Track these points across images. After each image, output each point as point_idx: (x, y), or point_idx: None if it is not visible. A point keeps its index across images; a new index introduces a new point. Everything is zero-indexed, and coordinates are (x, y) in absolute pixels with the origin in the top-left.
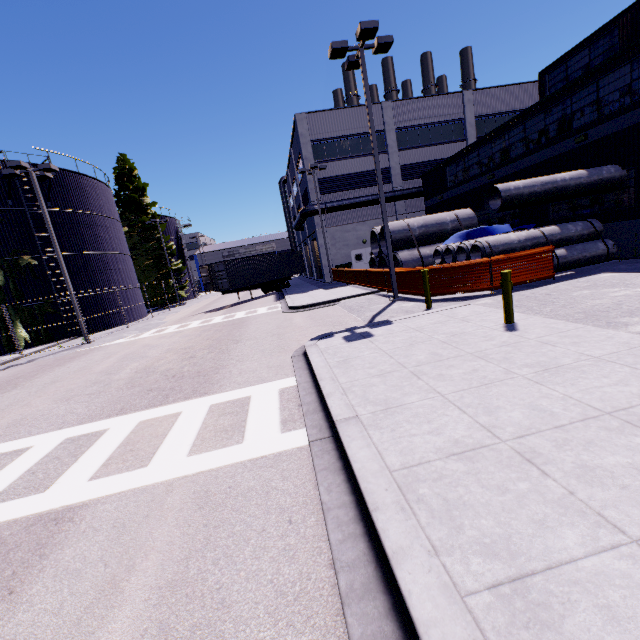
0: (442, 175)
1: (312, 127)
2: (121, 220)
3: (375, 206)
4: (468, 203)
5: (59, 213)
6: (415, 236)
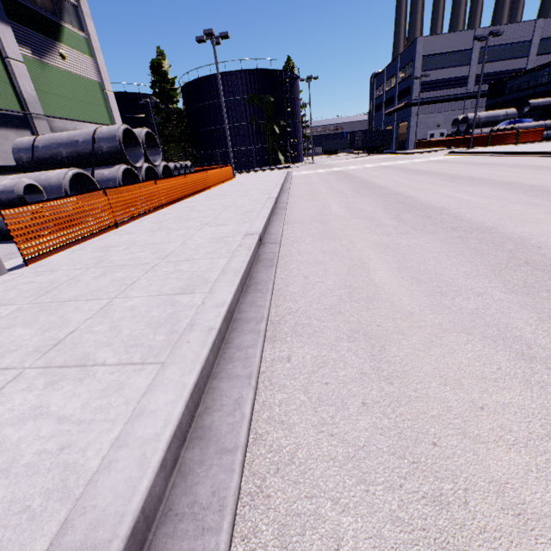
0: (504, 85)
1: (425, 46)
2: None
3: (451, 102)
4: (515, 105)
5: (291, 99)
6: (481, 122)
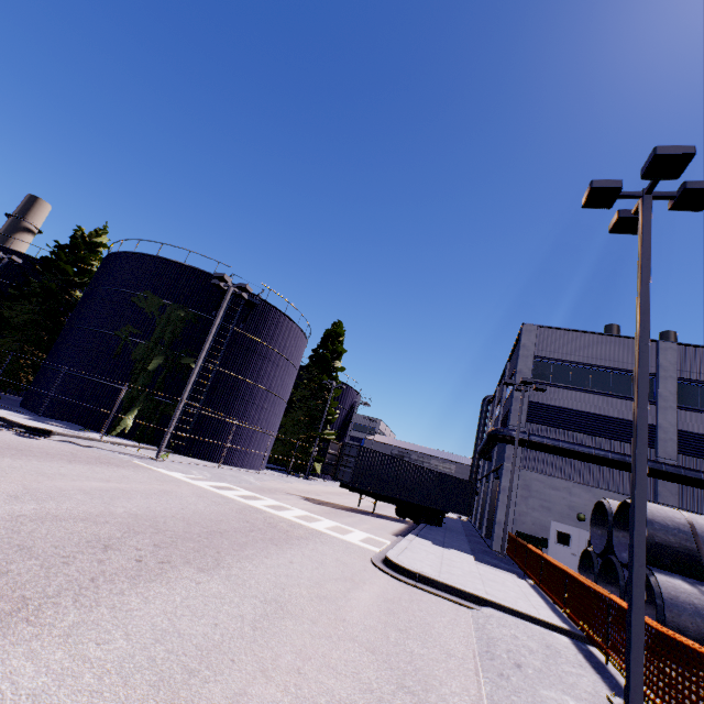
0: None
1: (541, 342)
2: (306, 371)
3: (615, 471)
4: None
5: (244, 336)
6: None
